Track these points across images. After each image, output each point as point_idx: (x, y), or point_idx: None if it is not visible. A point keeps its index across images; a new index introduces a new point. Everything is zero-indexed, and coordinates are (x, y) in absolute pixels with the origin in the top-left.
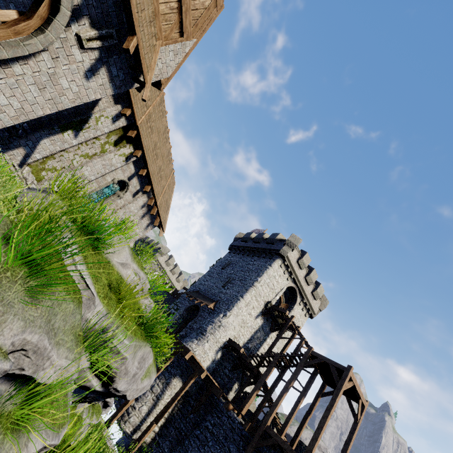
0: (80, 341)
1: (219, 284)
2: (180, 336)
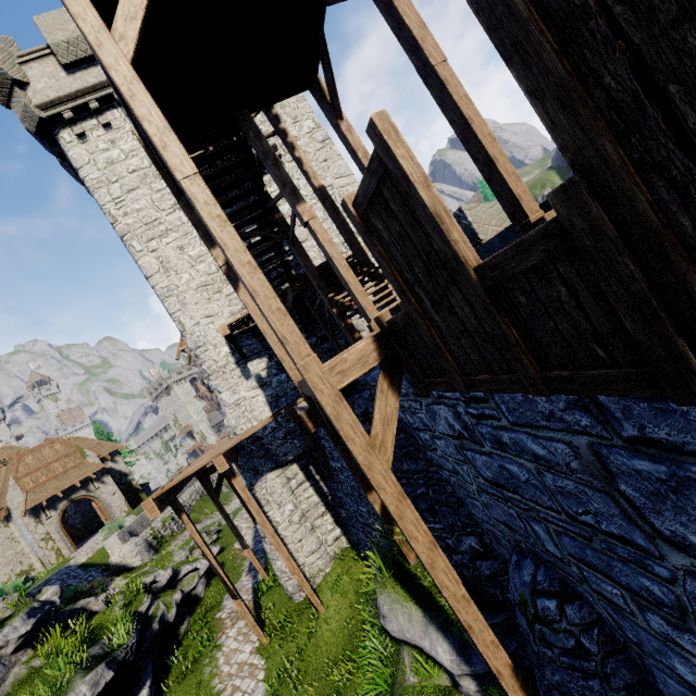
0: None
1: None
2: None
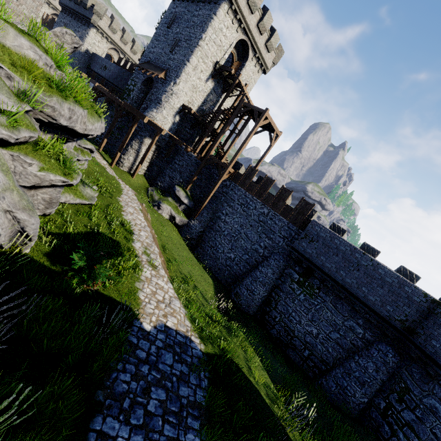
0: (12, 94)
1: (166, 50)
2: (143, 109)
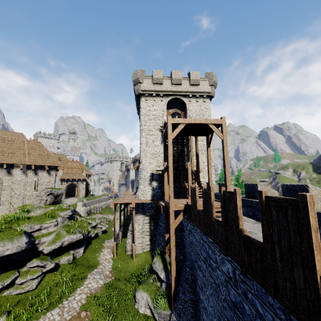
0: None
1: None
2: None
